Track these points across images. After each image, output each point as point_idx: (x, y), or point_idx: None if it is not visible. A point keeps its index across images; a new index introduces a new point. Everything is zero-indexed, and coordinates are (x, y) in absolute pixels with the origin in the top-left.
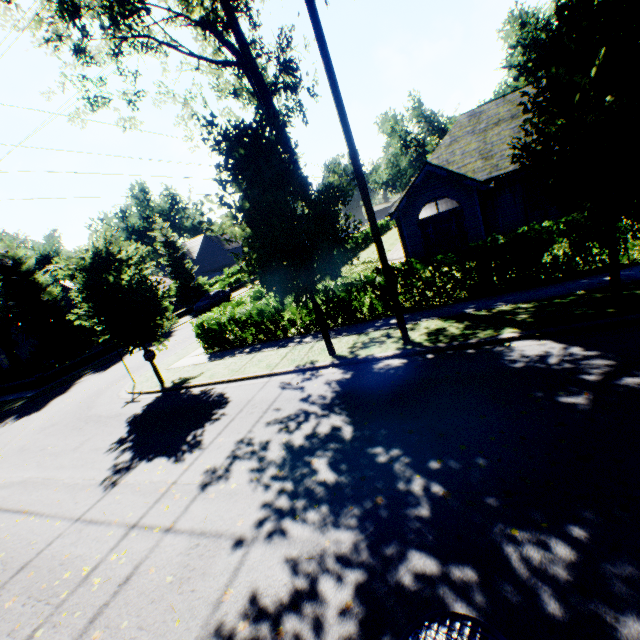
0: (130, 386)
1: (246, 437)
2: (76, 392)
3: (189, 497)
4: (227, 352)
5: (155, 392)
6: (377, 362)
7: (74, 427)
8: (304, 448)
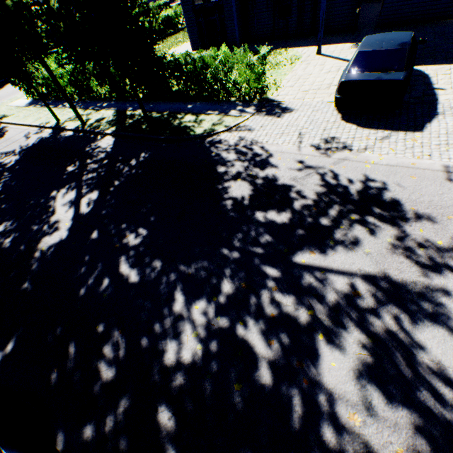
0: None
1: None
2: None
3: None
4: (37, 102)
5: None
6: (65, 132)
7: None
8: None
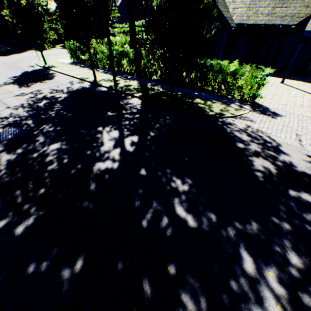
0: (37, 61)
1: (41, 90)
2: (22, 55)
3: (11, 96)
4: (77, 63)
5: (41, 67)
6: (101, 87)
7: (9, 67)
8: (47, 98)
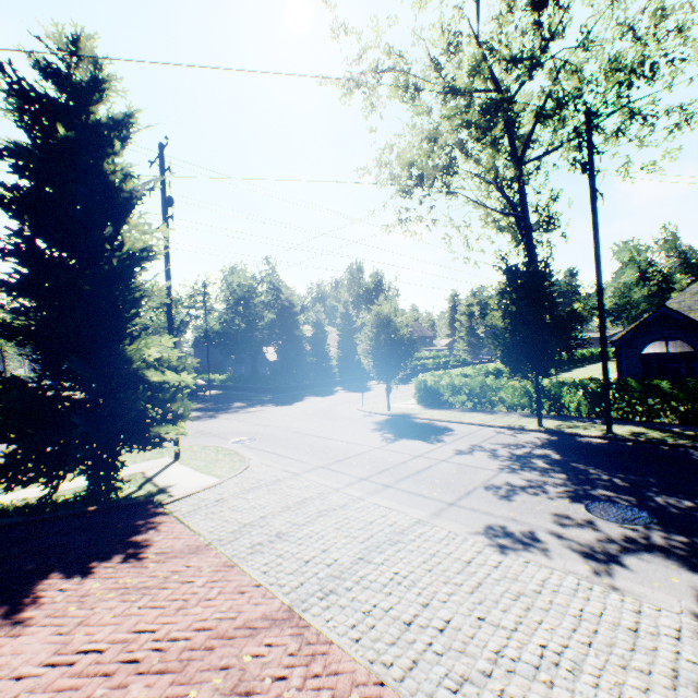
0: (360, 408)
1: (477, 444)
2: (311, 402)
3: (449, 455)
4: (437, 407)
5: (385, 415)
6: (579, 437)
7: (331, 417)
8: (524, 455)
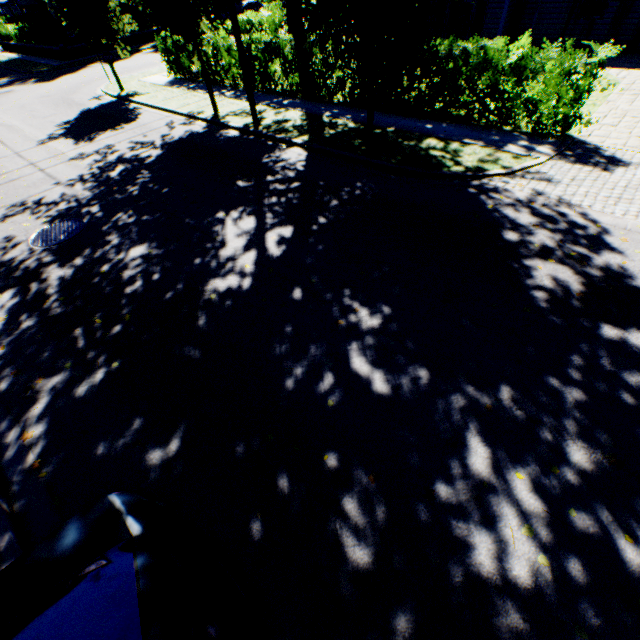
0: (106, 85)
1: (114, 145)
2: (79, 76)
3: (62, 162)
4: (181, 82)
5: (114, 97)
6: (227, 130)
7: (56, 103)
8: (125, 160)
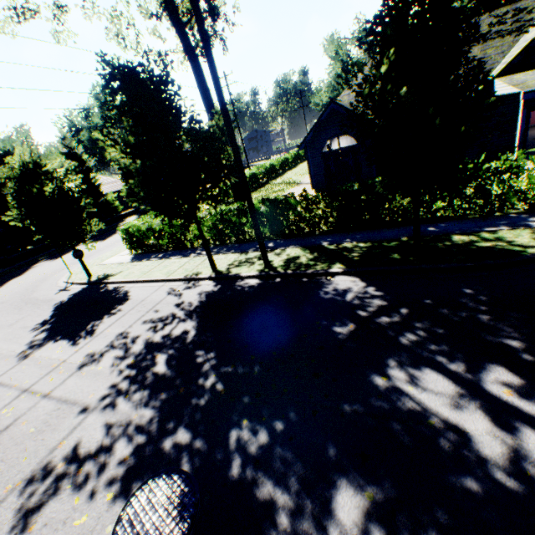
0: (67, 276)
1: (126, 331)
2: (29, 276)
3: (69, 373)
4: (146, 255)
5: (83, 284)
6: (241, 280)
7: (16, 307)
8: (157, 345)
